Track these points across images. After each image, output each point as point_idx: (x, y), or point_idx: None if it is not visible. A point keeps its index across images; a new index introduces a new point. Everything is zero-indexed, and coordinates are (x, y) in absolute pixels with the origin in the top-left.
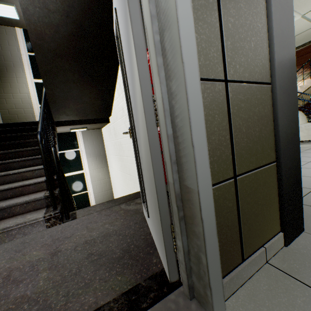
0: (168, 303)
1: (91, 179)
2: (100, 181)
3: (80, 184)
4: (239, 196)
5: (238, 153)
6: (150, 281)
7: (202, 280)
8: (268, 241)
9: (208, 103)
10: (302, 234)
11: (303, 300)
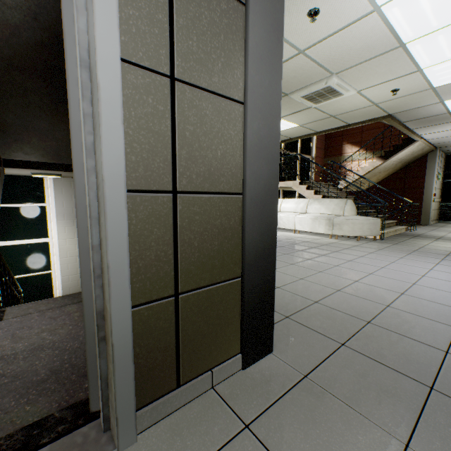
0: (76, 437)
1: (59, 252)
2: (75, 258)
3: (39, 260)
4: (181, 316)
5: (185, 269)
6: (68, 411)
7: (113, 409)
8: (221, 364)
9: (145, 216)
10: (268, 356)
11: (221, 427)
